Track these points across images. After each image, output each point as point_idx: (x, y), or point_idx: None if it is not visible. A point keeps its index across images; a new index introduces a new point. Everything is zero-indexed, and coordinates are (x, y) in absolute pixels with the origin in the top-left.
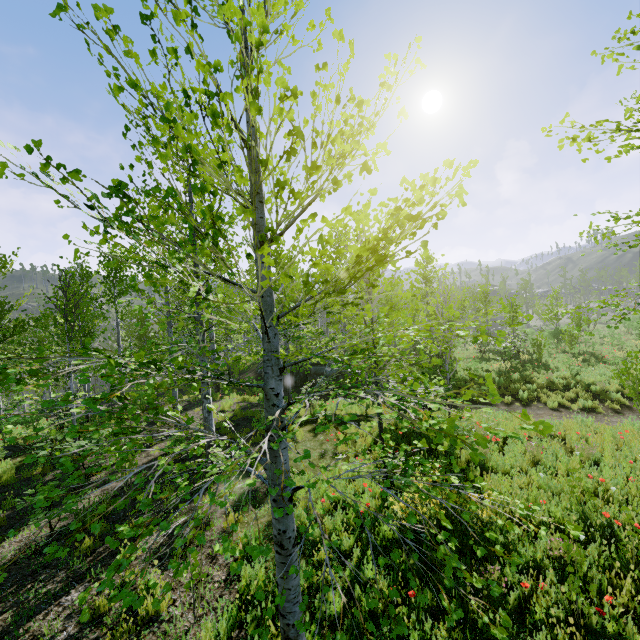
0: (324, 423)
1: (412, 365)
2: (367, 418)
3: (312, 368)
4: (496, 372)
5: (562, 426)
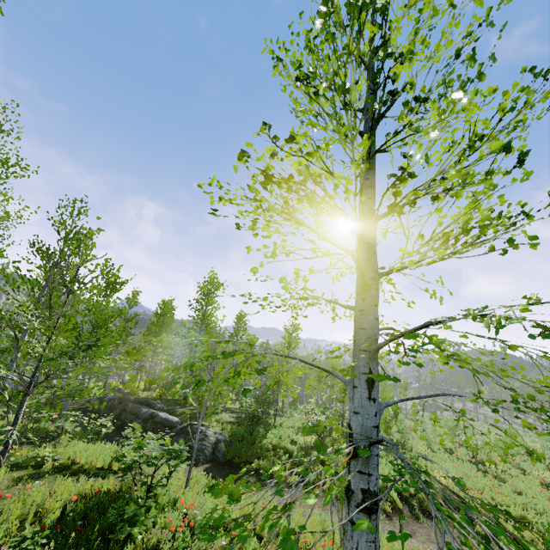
0: (49, 470)
1: (235, 423)
2: (107, 473)
3: (130, 405)
4: (302, 446)
5: (300, 523)
